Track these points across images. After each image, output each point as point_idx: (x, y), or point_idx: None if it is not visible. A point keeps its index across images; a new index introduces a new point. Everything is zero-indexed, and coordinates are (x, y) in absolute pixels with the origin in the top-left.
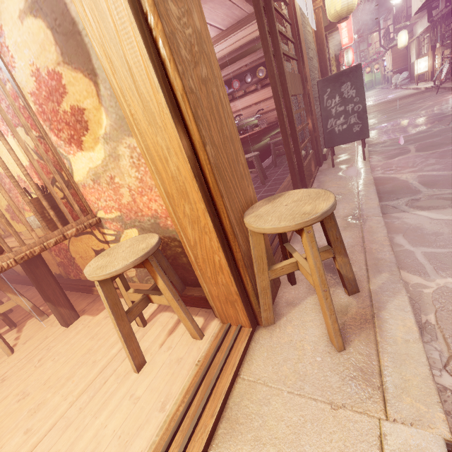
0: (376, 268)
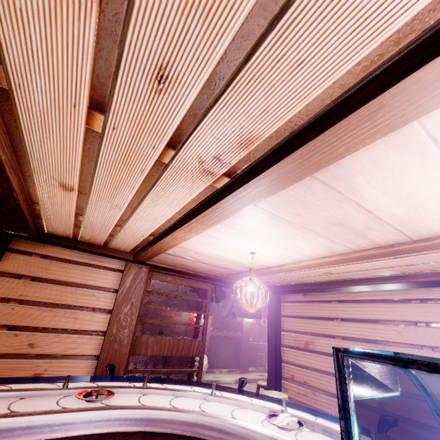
0: None
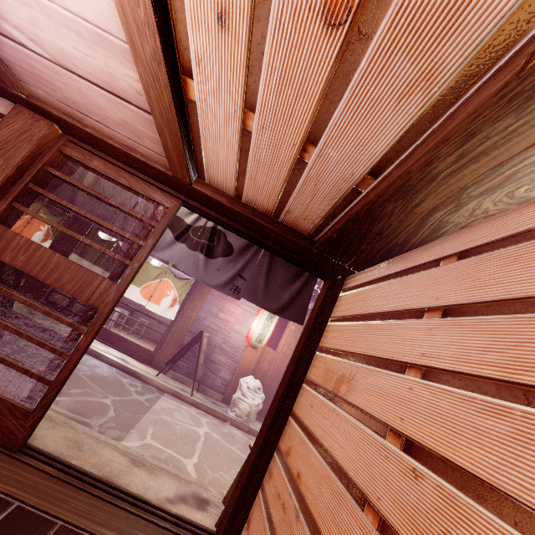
0: (204, 487)
